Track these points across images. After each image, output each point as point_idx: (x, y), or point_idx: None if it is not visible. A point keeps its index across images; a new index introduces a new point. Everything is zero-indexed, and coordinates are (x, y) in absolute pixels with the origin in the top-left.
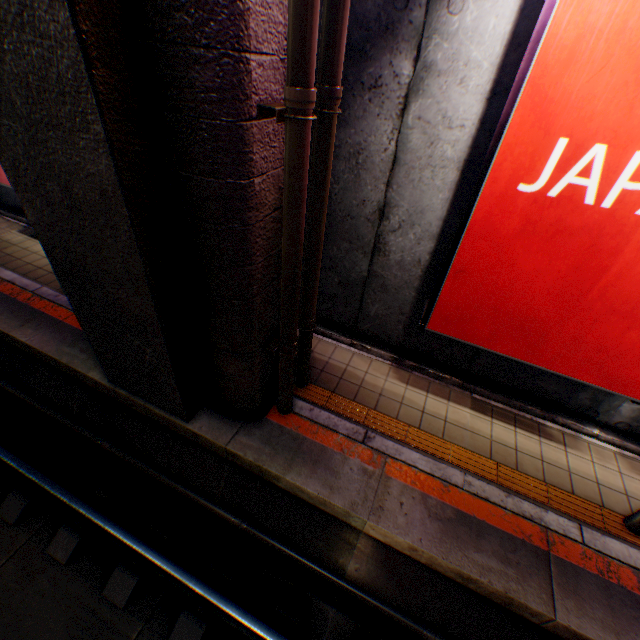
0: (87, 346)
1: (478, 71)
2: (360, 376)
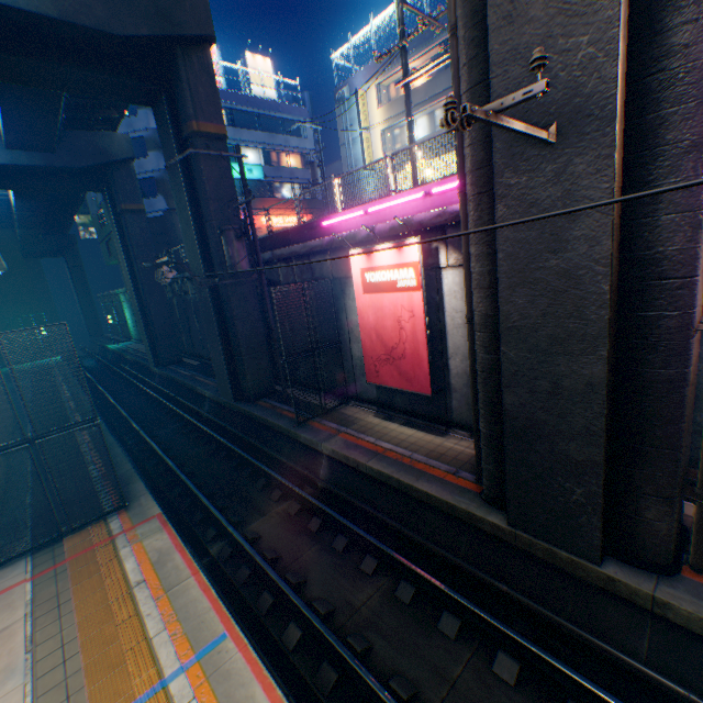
0: (471, 496)
1: None
2: None
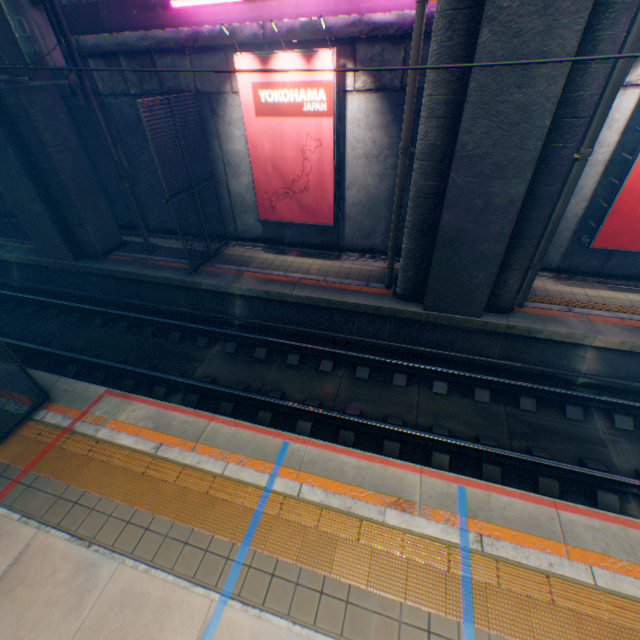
0: (389, 299)
1: (616, 123)
2: (541, 287)
